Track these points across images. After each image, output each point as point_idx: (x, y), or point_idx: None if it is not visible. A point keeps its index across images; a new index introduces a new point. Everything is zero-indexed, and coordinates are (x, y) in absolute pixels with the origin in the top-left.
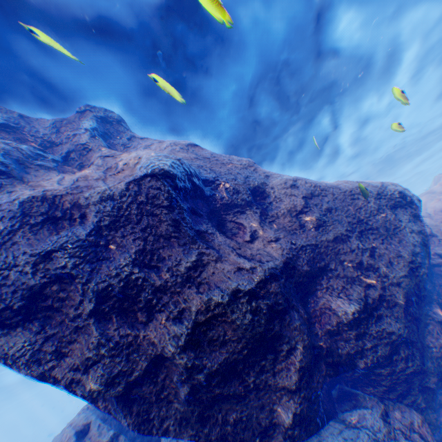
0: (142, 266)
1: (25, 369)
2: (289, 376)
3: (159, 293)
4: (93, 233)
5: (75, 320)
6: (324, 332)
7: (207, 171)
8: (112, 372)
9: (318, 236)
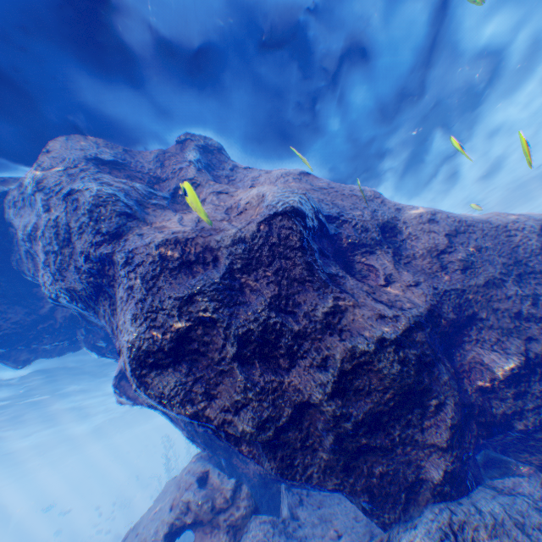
0: (278, 312)
1: (178, 407)
2: (437, 432)
3: (298, 339)
4: (227, 276)
5: (219, 363)
6: (474, 389)
7: (329, 206)
8: (260, 415)
9: (465, 280)
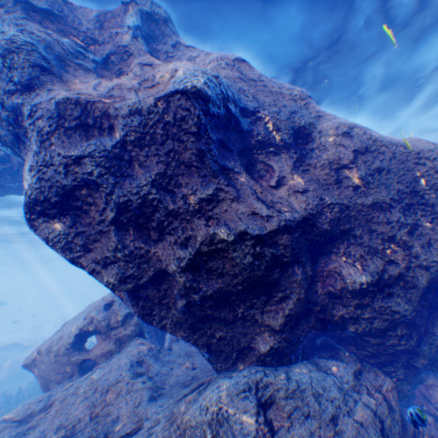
0: (160, 190)
1: (60, 252)
2: (275, 317)
3: (171, 218)
4: (120, 147)
5: (99, 223)
6: (324, 292)
7: (249, 99)
8: (124, 272)
9: (354, 198)
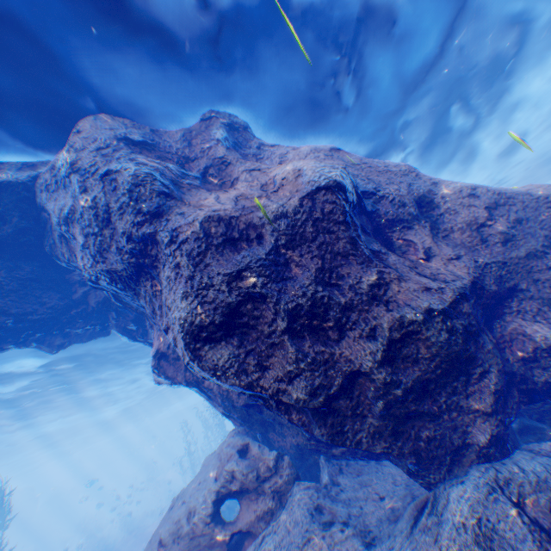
0: (325, 286)
1: (233, 378)
2: (481, 398)
3: (346, 312)
4: (272, 252)
5: (269, 336)
6: (515, 358)
7: (365, 181)
8: (313, 384)
9: (506, 253)
